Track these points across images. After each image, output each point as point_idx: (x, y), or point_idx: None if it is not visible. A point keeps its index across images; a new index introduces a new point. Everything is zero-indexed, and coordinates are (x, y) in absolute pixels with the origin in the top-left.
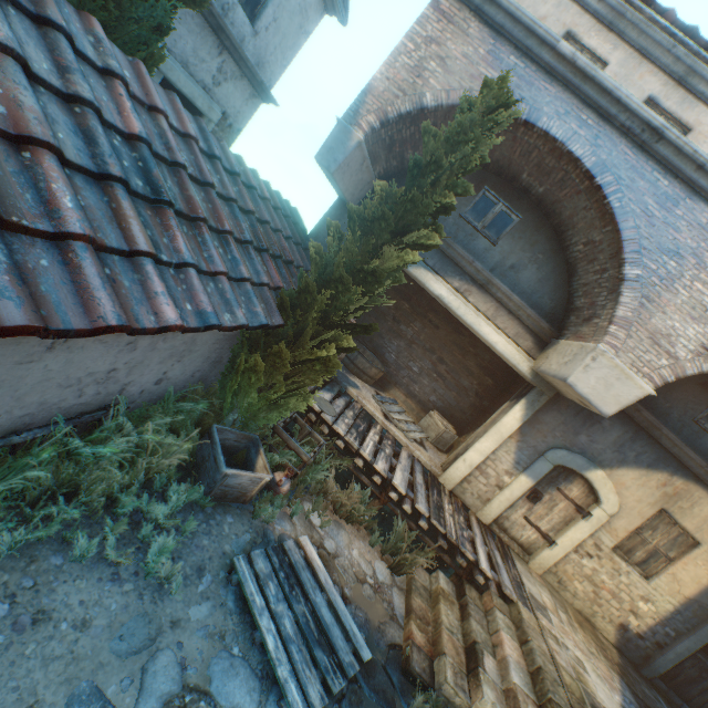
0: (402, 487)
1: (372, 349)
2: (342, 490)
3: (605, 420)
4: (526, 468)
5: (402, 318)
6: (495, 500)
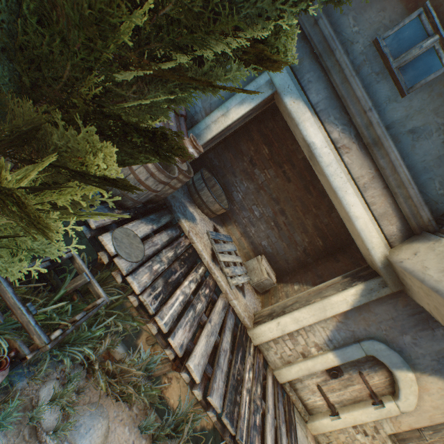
0: (197, 371)
1: (222, 184)
2: (117, 363)
3: (439, 330)
4: (337, 348)
5: (258, 162)
6: (295, 366)
